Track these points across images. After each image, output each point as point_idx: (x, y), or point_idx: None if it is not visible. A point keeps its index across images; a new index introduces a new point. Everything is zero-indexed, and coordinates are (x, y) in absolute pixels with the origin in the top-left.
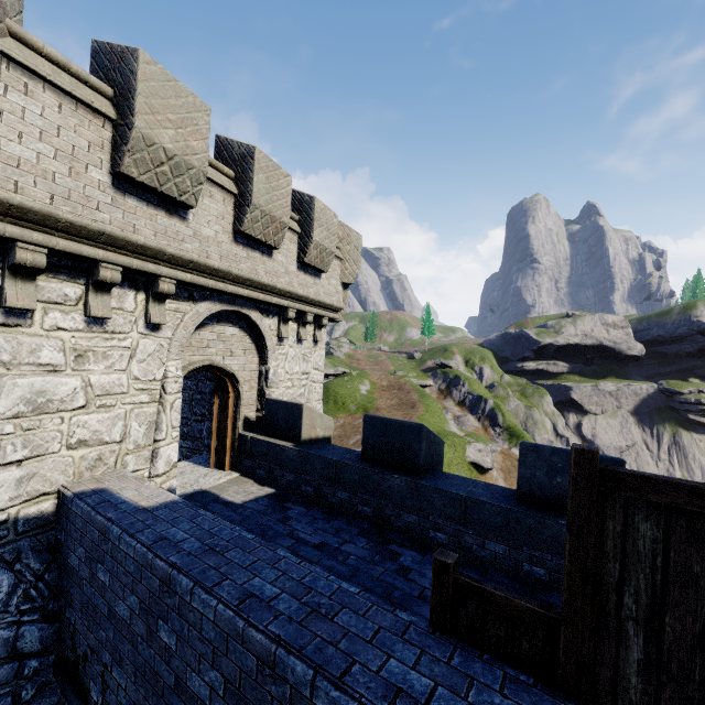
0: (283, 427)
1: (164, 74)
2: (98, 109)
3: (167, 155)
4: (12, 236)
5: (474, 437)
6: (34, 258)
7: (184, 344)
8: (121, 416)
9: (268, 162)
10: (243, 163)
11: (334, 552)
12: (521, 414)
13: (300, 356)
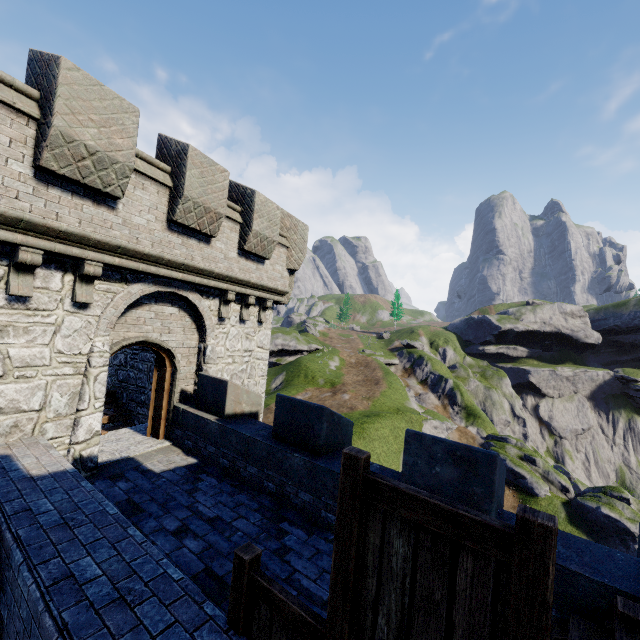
0: (211, 402)
1: (88, 79)
2: (21, 109)
3: (89, 151)
4: None
5: (431, 415)
6: None
7: (113, 321)
8: (42, 387)
9: (202, 159)
10: (179, 159)
11: (224, 527)
12: (480, 394)
13: (242, 335)
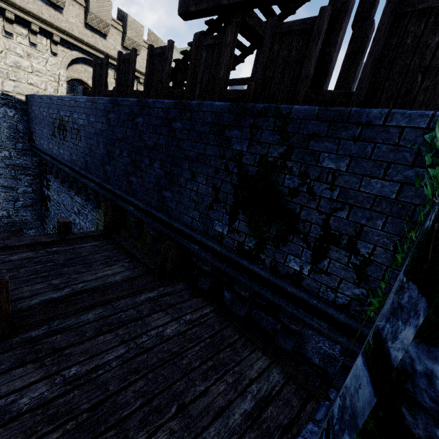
0: None
1: None
2: None
3: None
4: (4, 8)
5: None
6: (11, 16)
7: (67, 65)
8: (44, 82)
9: None
10: None
11: None
12: None
13: None
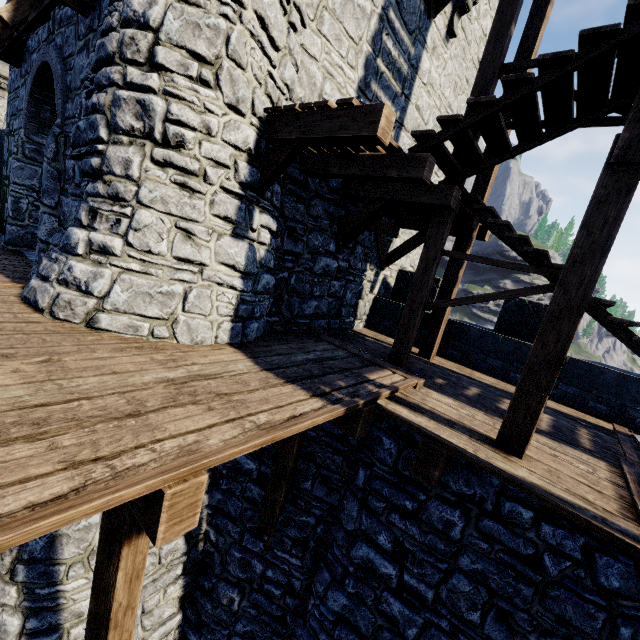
0: None
1: None
2: None
3: None
4: None
5: None
6: None
7: None
8: None
9: None
10: None
11: None
12: None
13: None
